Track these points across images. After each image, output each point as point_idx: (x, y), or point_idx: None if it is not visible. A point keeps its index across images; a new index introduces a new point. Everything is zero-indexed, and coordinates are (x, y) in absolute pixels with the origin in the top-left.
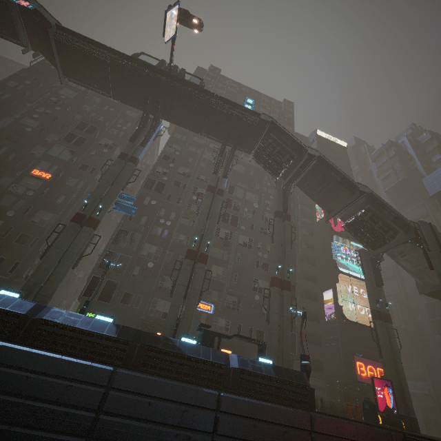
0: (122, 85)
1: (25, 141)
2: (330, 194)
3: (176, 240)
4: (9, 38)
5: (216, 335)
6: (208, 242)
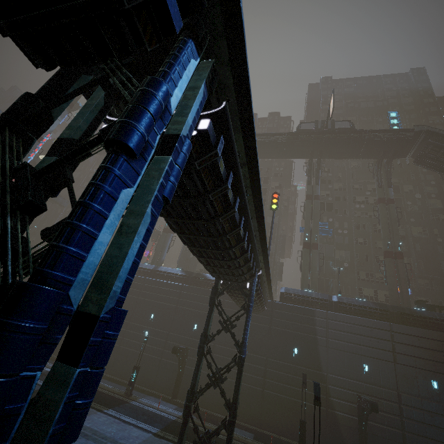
0: (293, 150)
1: None
2: None
3: (356, 243)
4: None
5: (435, 306)
6: (399, 243)
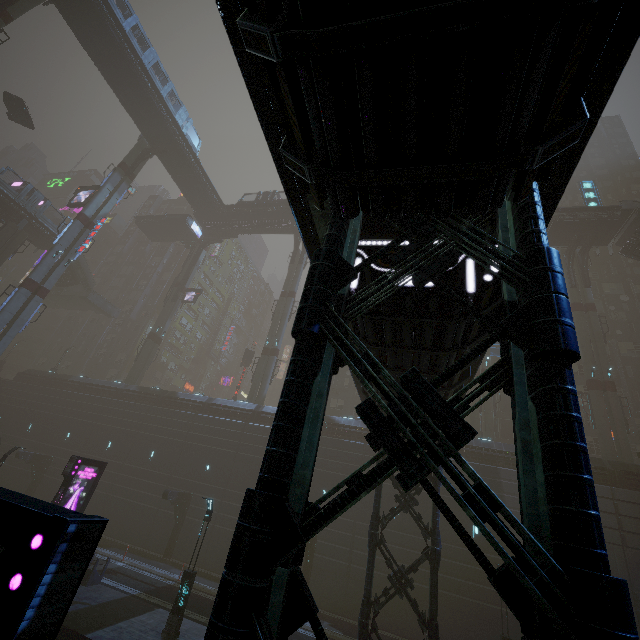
0: None
1: None
2: None
3: None
4: None
5: None
6: (609, 369)
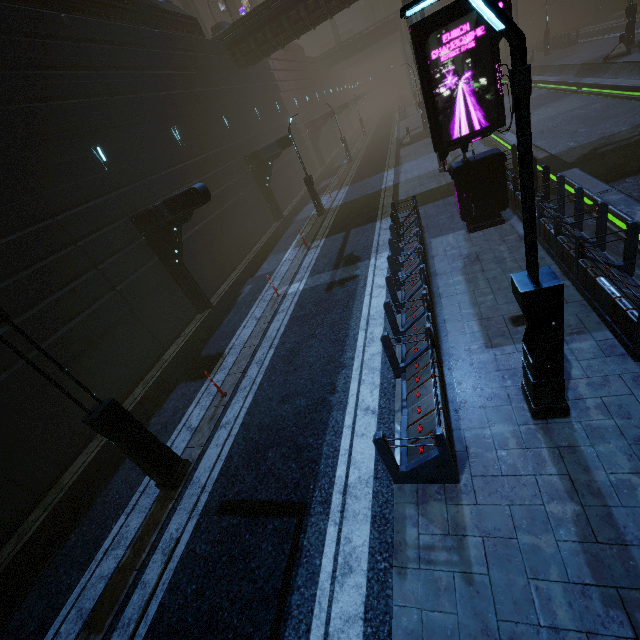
0: None
1: None
2: None
3: None
4: None
5: None
6: None
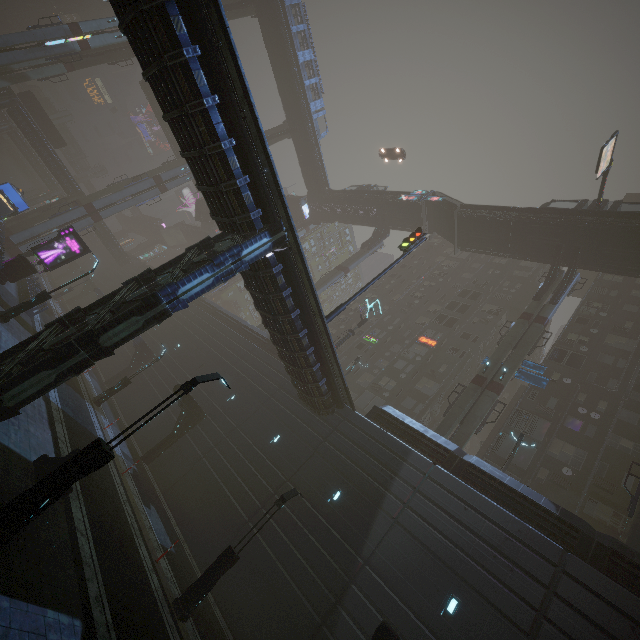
0: (524, 241)
1: (413, 312)
2: None
3: (612, 444)
4: (413, 229)
5: None
6: None
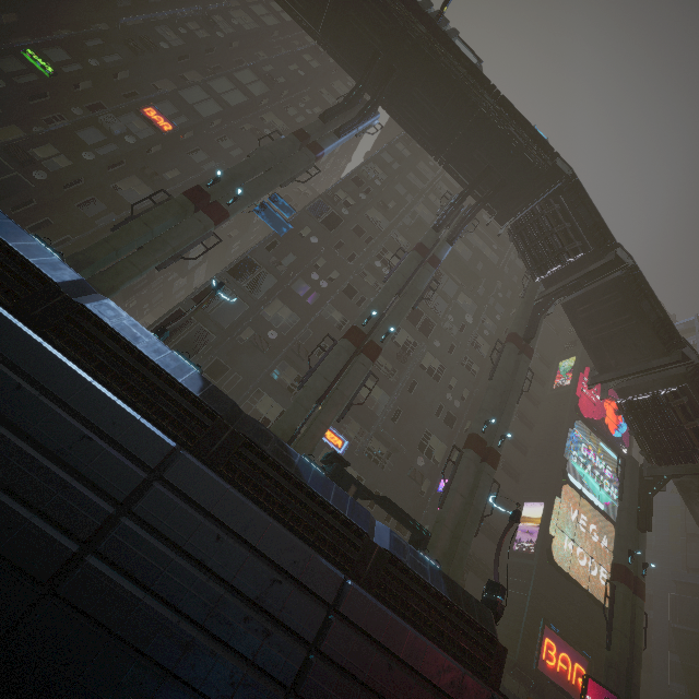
0: (345, 19)
1: (152, 61)
2: (621, 340)
3: (325, 315)
4: None
5: (354, 482)
6: (391, 329)
